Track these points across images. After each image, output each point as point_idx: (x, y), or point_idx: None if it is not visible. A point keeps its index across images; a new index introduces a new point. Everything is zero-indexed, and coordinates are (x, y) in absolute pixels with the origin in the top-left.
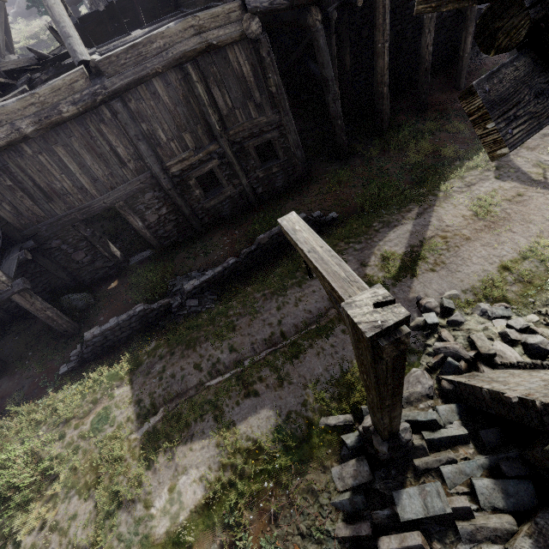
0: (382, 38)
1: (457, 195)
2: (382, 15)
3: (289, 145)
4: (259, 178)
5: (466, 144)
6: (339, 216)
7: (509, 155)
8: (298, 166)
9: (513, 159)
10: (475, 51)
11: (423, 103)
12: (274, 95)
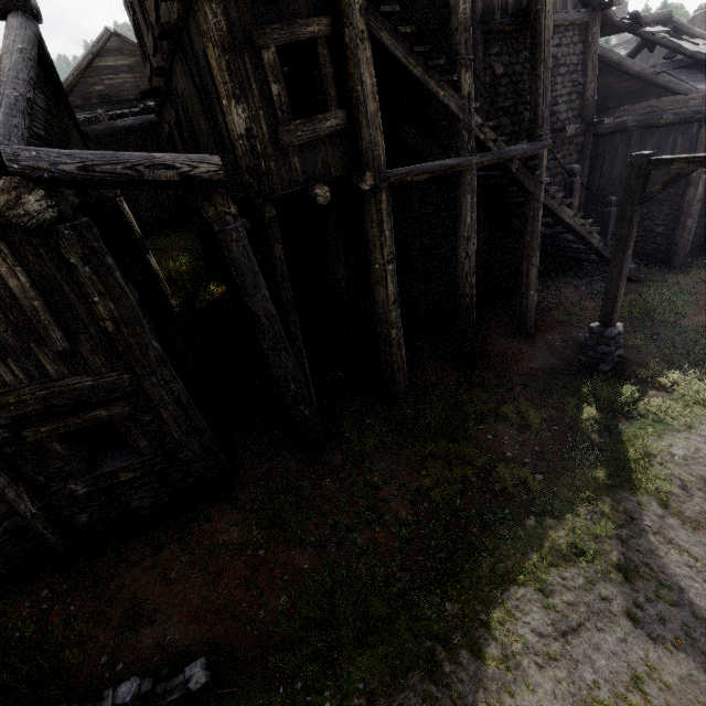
0: (380, 256)
1: (537, 674)
2: (376, 222)
3: (168, 426)
4: (80, 494)
5: (546, 462)
6: (209, 682)
7: (647, 532)
8: (195, 464)
9: (658, 548)
10: (545, 281)
11: (468, 352)
12: (114, 336)
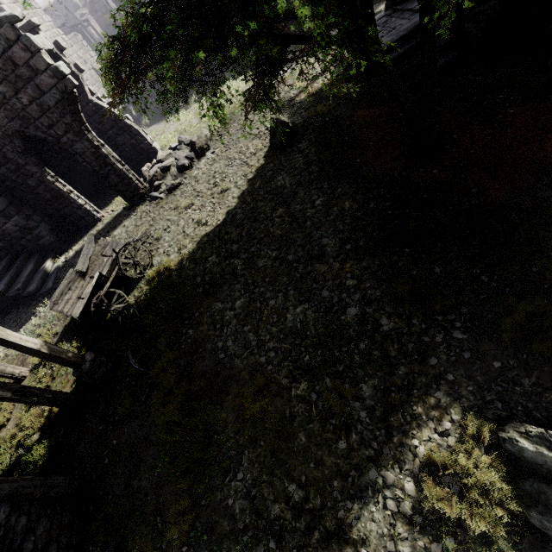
0: None
1: None
2: None
3: None
4: None
5: None
6: None
7: None
8: None
9: None
10: None
11: None
12: None
